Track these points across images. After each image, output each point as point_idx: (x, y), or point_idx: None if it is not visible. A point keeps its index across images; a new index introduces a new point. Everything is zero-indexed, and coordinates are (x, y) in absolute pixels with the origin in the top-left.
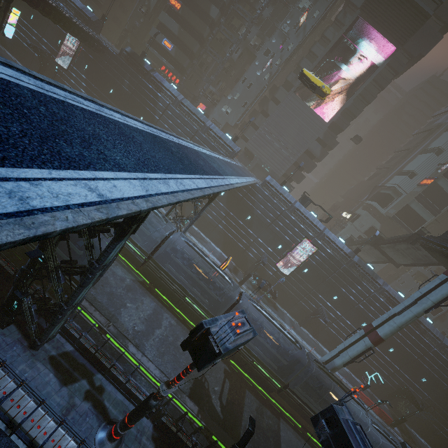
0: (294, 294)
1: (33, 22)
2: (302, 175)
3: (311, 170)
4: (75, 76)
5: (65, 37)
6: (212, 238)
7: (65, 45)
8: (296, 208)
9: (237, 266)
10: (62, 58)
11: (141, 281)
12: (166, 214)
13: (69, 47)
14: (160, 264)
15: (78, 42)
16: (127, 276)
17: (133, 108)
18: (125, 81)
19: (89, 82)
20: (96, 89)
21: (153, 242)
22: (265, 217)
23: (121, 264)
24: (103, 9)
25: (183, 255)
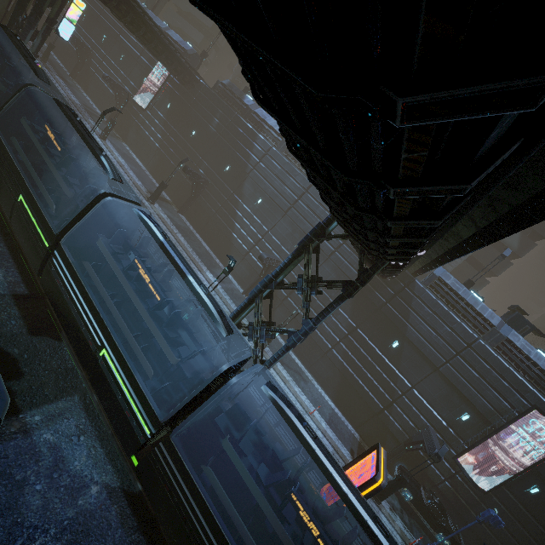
0: (500, 543)
1: (121, 63)
2: (481, 278)
3: (501, 271)
4: (153, 117)
5: (152, 74)
6: (317, 373)
7: (150, 83)
8: (505, 337)
9: (363, 441)
10: (143, 97)
11: (134, 490)
12: (234, 313)
13: (154, 84)
14: (187, 465)
15: (166, 77)
16: (99, 472)
17: (218, 155)
18: (214, 119)
19: (168, 124)
20: (175, 131)
21: (192, 379)
22: (432, 347)
23: (97, 431)
24: (209, 67)
25: (259, 434)
